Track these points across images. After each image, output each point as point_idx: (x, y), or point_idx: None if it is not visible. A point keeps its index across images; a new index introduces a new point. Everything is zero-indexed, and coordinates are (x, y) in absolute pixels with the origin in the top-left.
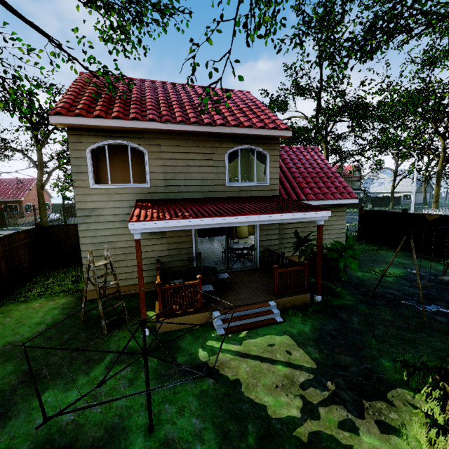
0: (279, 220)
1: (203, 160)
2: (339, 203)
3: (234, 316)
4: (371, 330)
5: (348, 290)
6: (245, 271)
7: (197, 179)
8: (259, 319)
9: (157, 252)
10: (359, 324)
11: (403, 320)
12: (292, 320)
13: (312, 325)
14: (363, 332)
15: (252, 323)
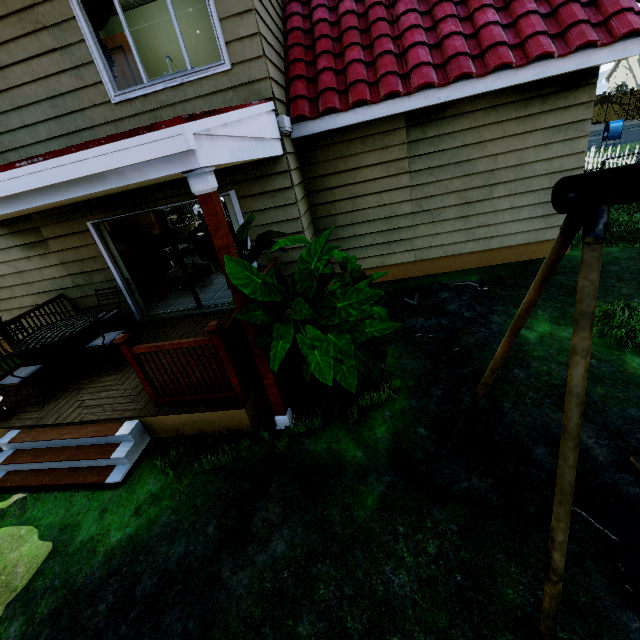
0: (5, 204)
1: (24, 37)
2: (544, 74)
3: (41, 448)
4: (253, 633)
5: (415, 399)
6: (226, 315)
7: (40, 101)
8: (82, 465)
9: (54, 281)
10: (259, 577)
11: (444, 634)
12: (133, 489)
13: (147, 524)
14: (216, 632)
15: (58, 473)
